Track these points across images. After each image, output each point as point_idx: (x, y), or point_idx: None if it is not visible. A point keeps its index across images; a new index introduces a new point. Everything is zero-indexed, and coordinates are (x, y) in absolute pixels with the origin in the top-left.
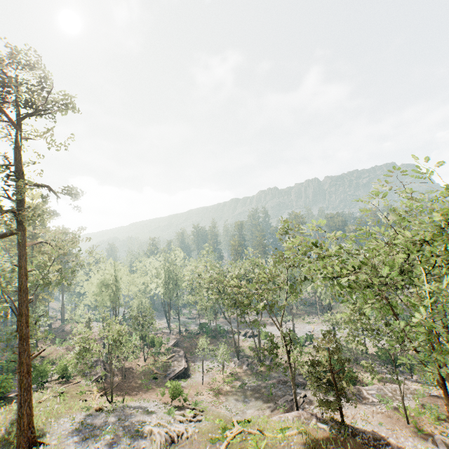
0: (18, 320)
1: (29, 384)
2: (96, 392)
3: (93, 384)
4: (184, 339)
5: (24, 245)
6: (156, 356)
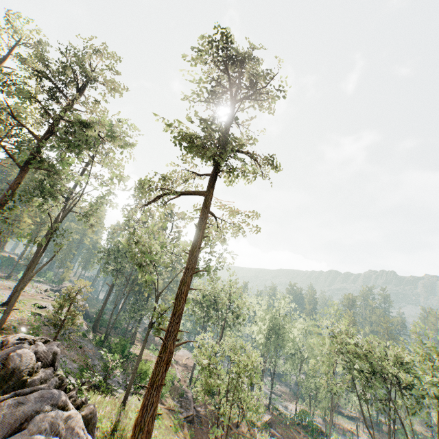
0: (179, 287)
1: (163, 381)
2: (188, 438)
3: (184, 422)
4: (275, 419)
5: (207, 209)
6: (250, 426)
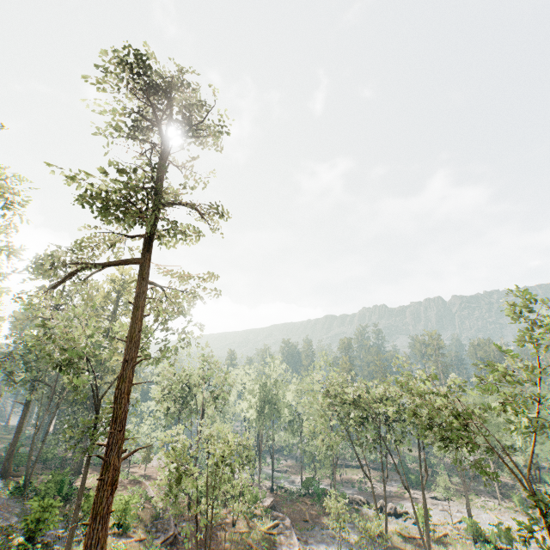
0: (118, 386)
1: (109, 507)
2: None
3: (162, 547)
4: (280, 500)
5: (144, 280)
6: (249, 518)
